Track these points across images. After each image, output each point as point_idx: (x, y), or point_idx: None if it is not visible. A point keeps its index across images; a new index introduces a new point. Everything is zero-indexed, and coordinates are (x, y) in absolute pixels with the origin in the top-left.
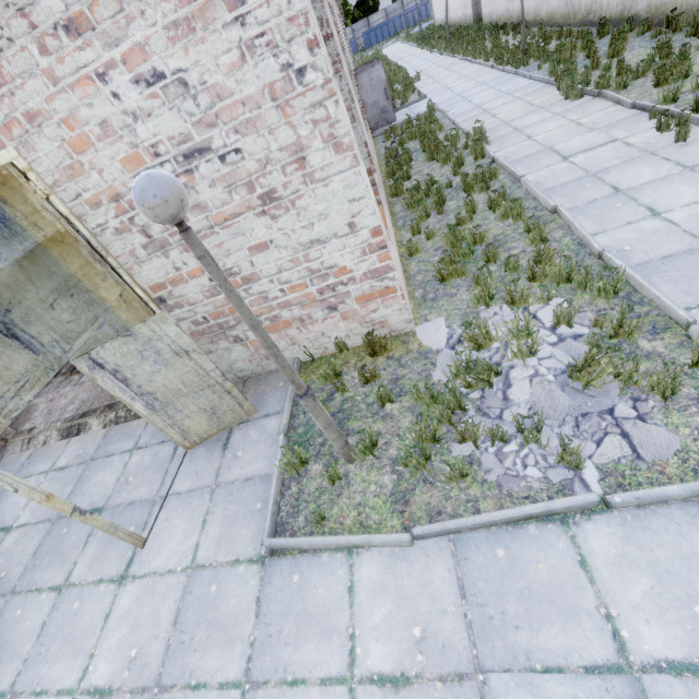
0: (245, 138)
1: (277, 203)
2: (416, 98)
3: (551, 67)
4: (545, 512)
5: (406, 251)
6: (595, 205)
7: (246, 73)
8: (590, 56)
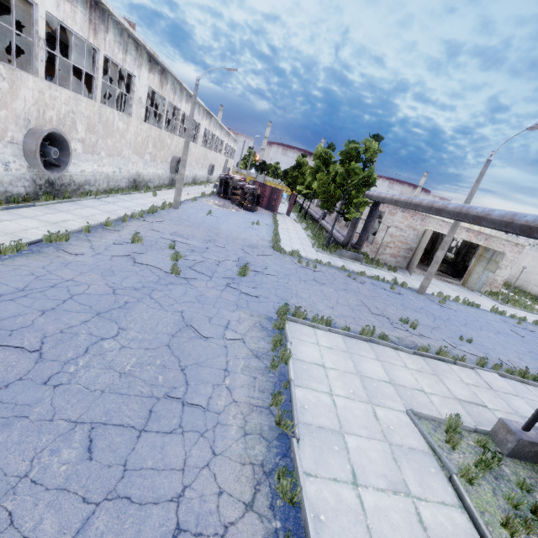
0: (504, 261)
1: (500, 268)
2: None
3: None
4: (532, 312)
5: None
6: None
7: (510, 257)
8: None
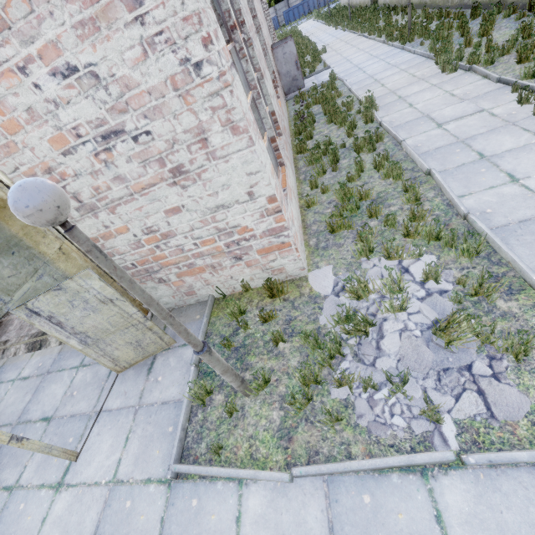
0: (153, 122)
1: (186, 176)
2: (322, 68)
3: (431, 44)
4: (407, 465)
5: (305, 204)
6: (463, 169)
7: (149, 67)
8: (464, 34)
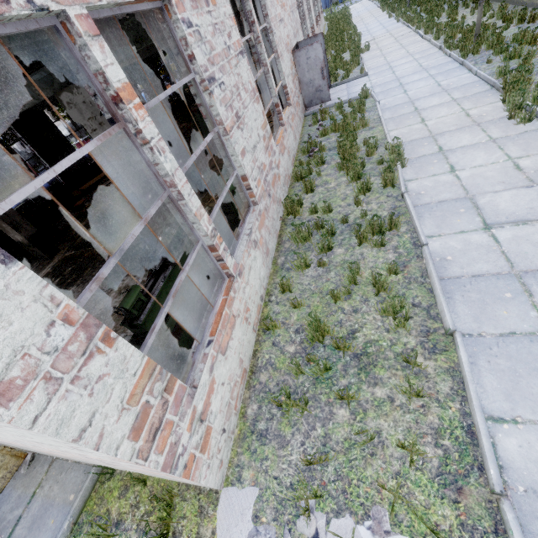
0: None
1: None
2: (357, 75)
3: (501, 66)
4: None
5: (263, 326)
6: (510, 348)
7: None
8: None
